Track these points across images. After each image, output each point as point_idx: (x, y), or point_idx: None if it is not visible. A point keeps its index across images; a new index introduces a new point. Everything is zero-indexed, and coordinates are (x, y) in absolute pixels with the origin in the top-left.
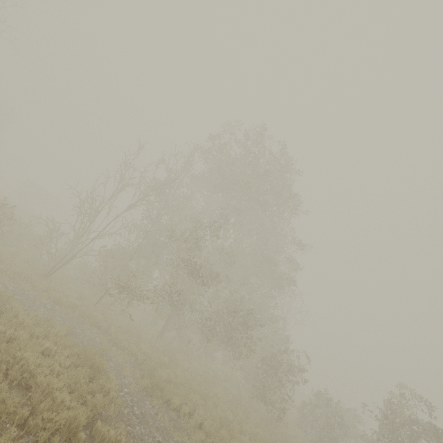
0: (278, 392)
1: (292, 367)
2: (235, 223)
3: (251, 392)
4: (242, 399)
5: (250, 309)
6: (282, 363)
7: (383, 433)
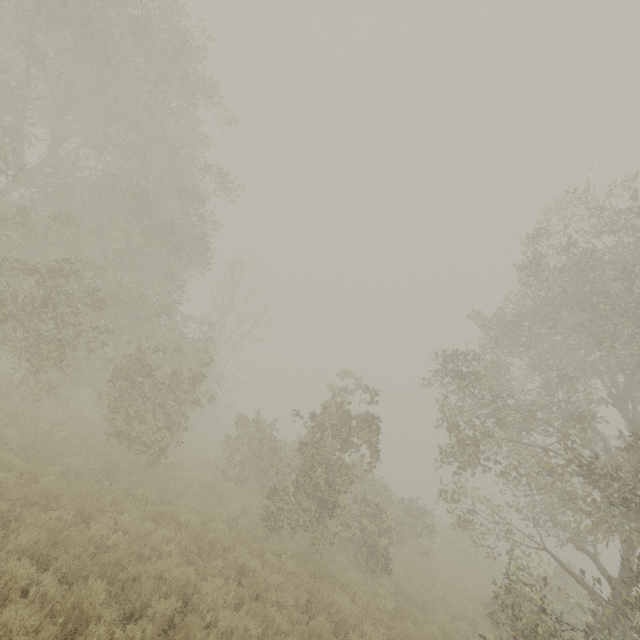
0: (153, 420)
1: (185, 379)
2: (74, 120)
3: (111, 432)
4: (90, 446)
5: (84, 279)
6: (157, 372)
7: (309, 441)
